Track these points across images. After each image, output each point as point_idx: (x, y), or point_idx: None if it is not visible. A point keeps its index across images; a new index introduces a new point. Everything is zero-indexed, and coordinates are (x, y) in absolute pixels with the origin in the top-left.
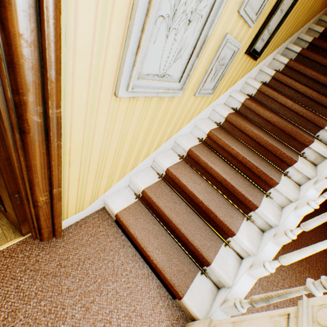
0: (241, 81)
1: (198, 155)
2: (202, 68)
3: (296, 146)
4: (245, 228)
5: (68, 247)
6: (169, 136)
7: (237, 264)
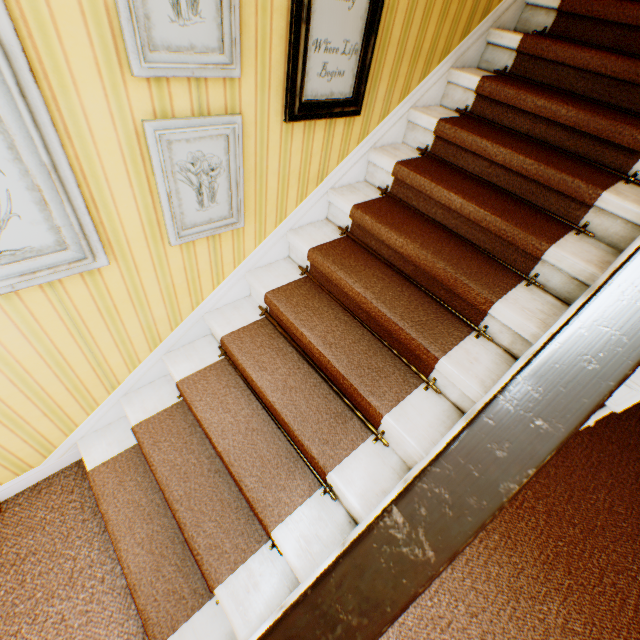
0: (349, 164)
1: (233, 353)
2: (134, 199)
3: (467, 312)
4: (307, 516)
5: (6, 531)
6: (175, 320)
7: (282, 592)
